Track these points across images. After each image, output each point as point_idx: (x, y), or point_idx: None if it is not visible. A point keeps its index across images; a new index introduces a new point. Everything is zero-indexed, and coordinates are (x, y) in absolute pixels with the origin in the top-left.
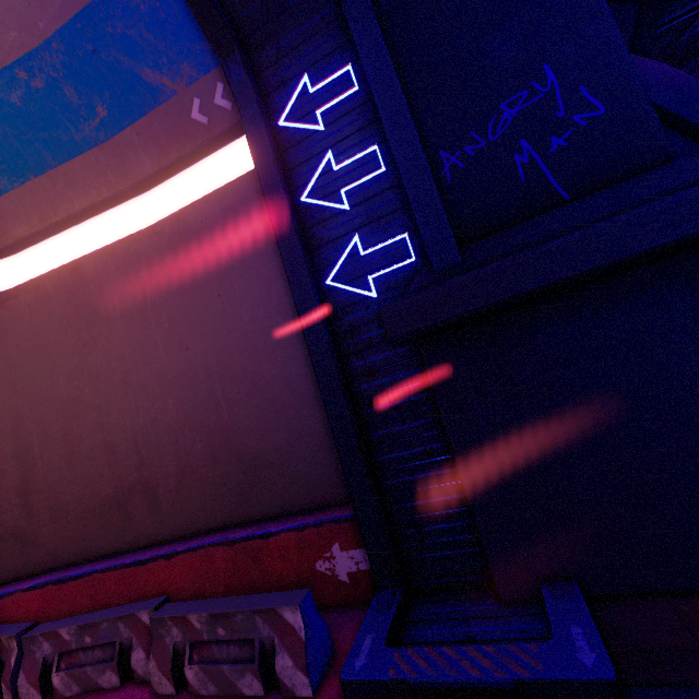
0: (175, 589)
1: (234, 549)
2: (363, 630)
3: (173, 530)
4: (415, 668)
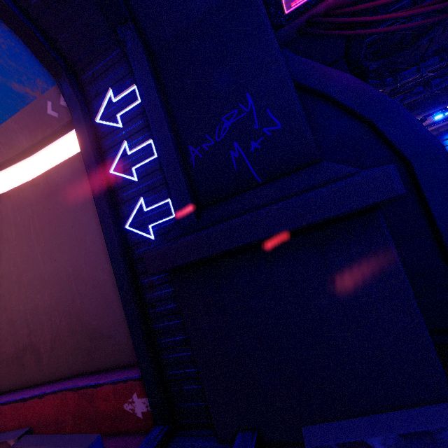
0: (45, 417)
1: (78, 393)
2: None
3: (49, 375)
4: None
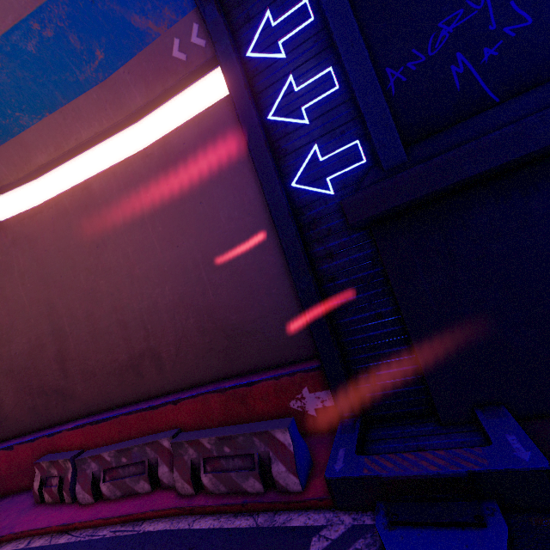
0: (181, 425)
1: (225, 395)
2: (335, 446)
3: (175, 384)
4: (384, 468)
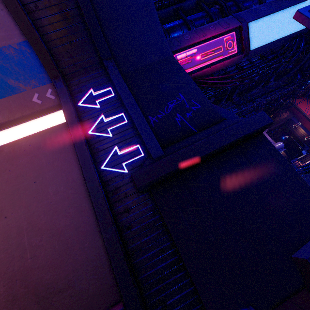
0: None
1: None
2: None
3: None
4: None
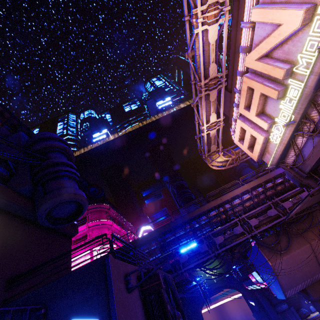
0: None
1: None
2: None
3: None
4: None
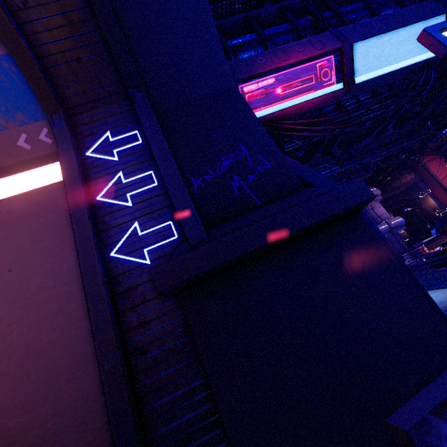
0: None
1: None
2: None
3: None
4: None
